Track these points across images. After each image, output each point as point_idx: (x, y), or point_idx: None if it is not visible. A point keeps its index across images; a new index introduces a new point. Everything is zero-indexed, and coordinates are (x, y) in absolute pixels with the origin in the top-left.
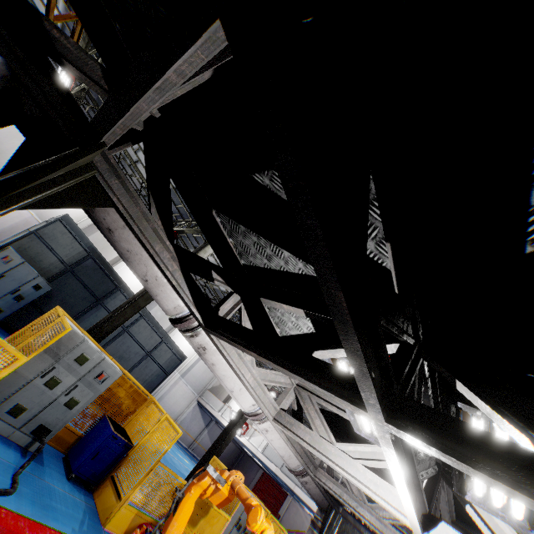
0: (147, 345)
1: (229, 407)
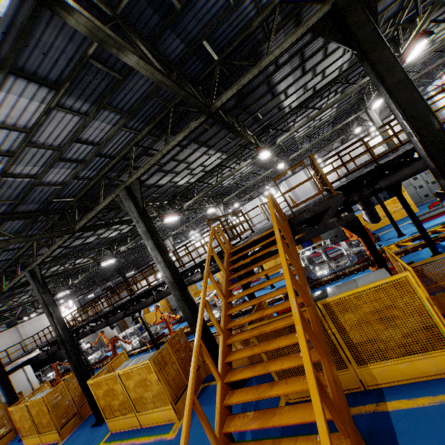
0: None
1: None
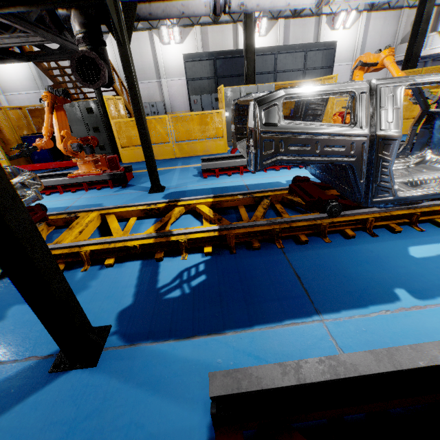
0: (297, 66)
1: (433, 35)
